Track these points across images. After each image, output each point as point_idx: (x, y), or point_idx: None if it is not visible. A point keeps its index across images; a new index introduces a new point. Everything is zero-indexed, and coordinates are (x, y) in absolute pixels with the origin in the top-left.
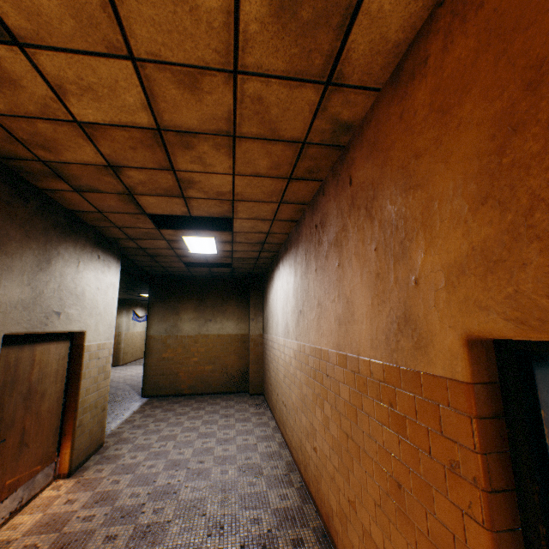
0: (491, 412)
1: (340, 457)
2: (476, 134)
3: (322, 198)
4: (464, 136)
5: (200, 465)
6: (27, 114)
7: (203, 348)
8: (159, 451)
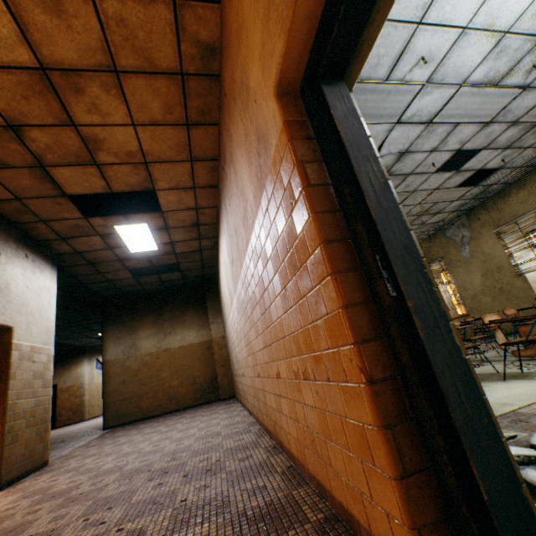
0: (303, 137)
1: (266, 346)
2: None
3: (221, 138)
4: None
5: (154, 447)
6: None
7: (166, 363)
8: (111, 452)
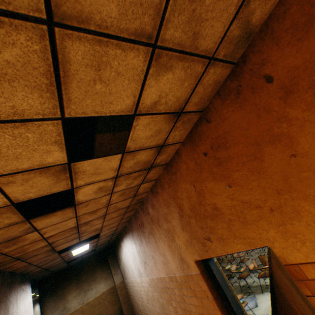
0: (207, 277)
1: None
2: (176, 214)
3: (139, 215)
4: (174, 214)
5: None
6: (23, 245)
7: (89, 313)
8: None
